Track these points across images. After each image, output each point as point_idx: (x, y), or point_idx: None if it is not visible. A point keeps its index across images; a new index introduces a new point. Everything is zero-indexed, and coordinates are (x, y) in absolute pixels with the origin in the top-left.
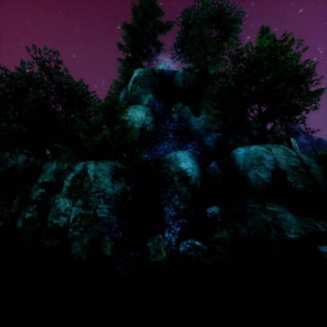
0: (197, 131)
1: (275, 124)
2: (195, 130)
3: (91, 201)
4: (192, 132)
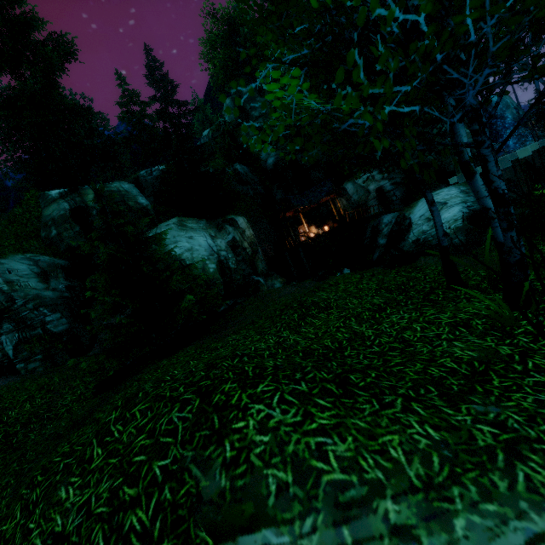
0: None
1: None
2: None
3: None
4: None
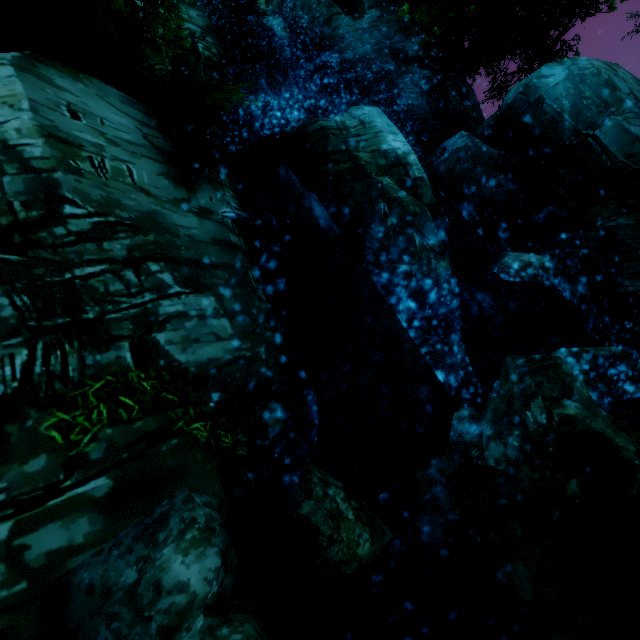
0: (371, 59)
1: (561, 32)
2: (365, 57)
3: (91, 290)
4: (355, 64)
